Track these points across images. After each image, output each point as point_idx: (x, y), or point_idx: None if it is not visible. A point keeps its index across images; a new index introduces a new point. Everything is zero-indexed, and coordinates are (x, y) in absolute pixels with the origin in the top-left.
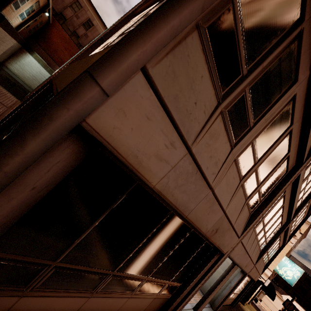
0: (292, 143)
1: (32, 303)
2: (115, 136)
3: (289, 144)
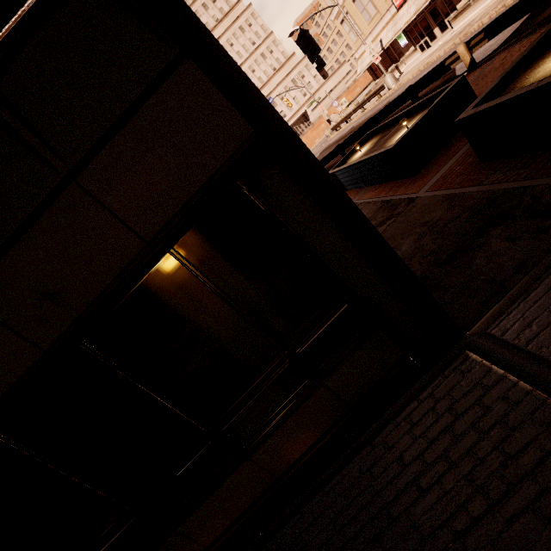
0: None
1: None
2: None
3: None
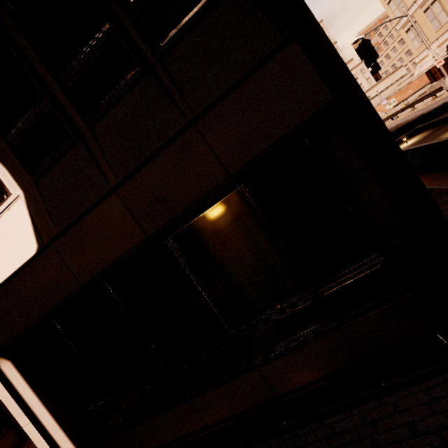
0: None
1: None
2: None
3: None
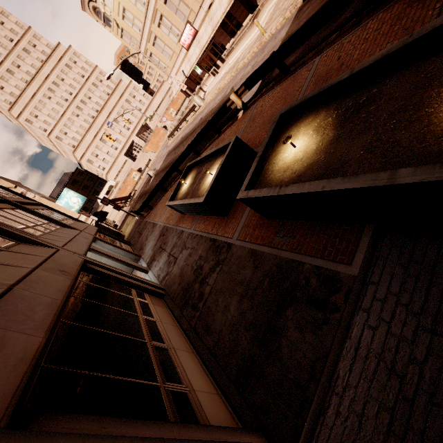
0: None
1: (195, 381)
2: (0, 393)
3: None
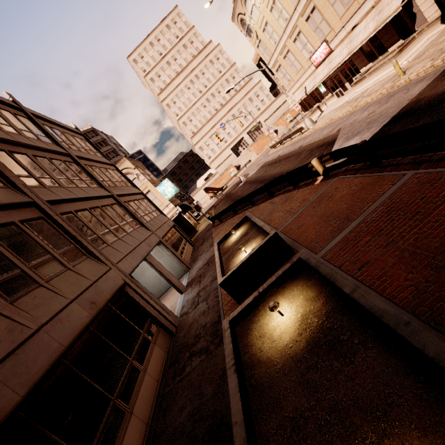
0: (2, 221)
1: None
2: None
3: (2, 226)
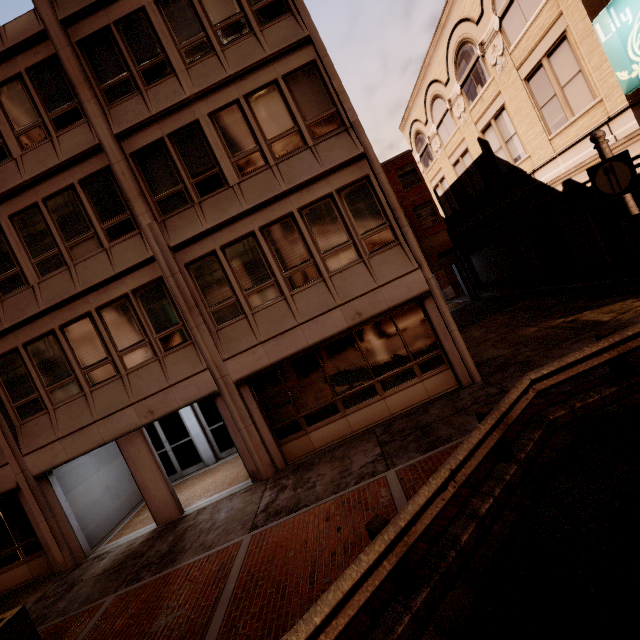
0: None
1: None
2: None
3: None
